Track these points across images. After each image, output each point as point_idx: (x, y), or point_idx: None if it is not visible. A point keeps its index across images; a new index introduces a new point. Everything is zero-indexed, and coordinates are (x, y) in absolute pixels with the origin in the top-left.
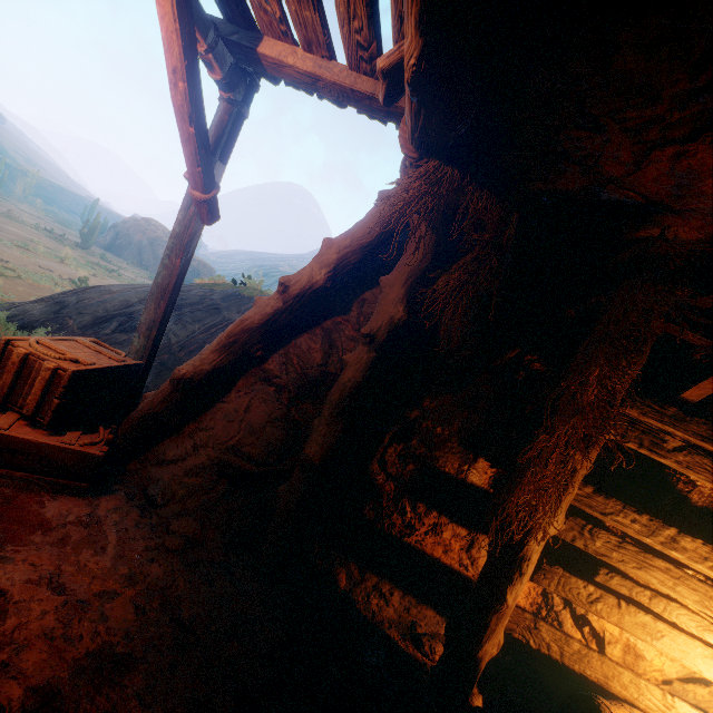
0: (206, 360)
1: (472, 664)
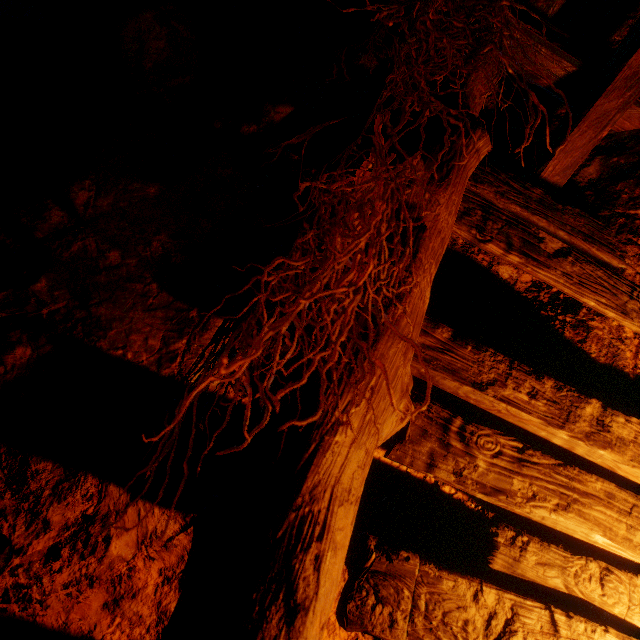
0: None
1: None
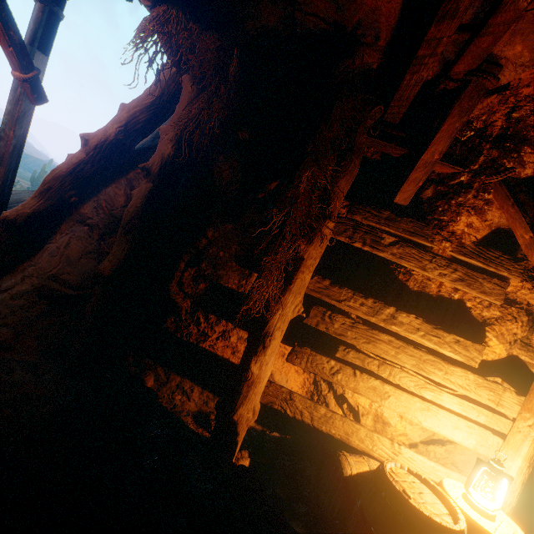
0: (27, 205)
1: (230, 426)
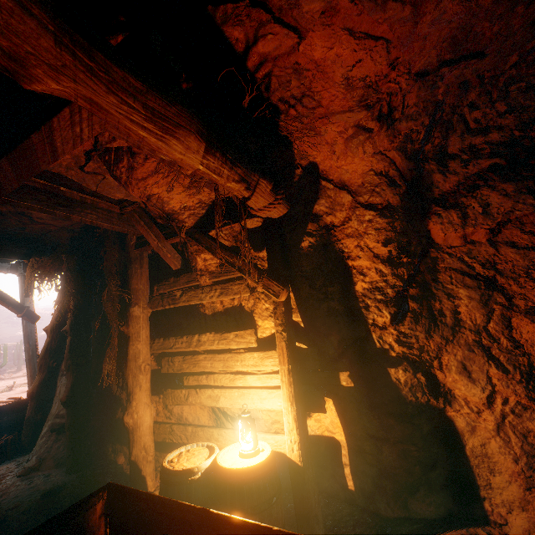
0: (36, 380)
1: (132, 466)
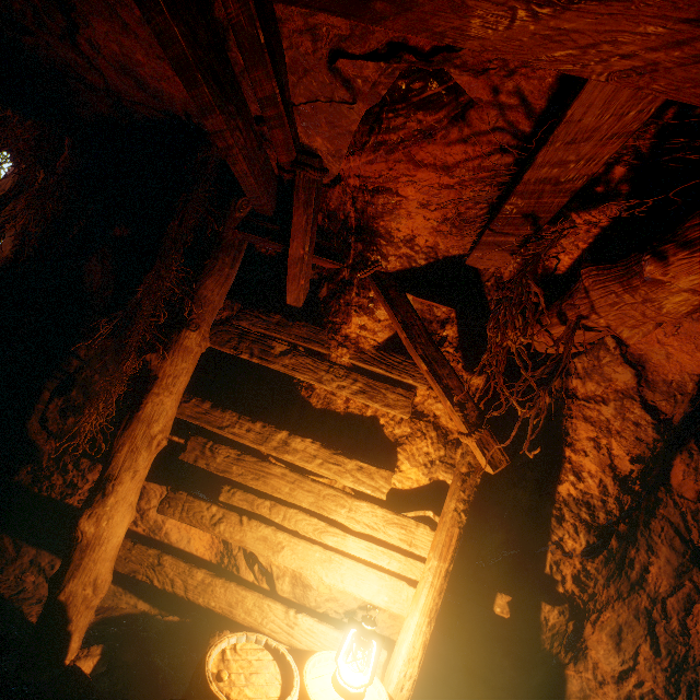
0: None
1: (54, 610)
